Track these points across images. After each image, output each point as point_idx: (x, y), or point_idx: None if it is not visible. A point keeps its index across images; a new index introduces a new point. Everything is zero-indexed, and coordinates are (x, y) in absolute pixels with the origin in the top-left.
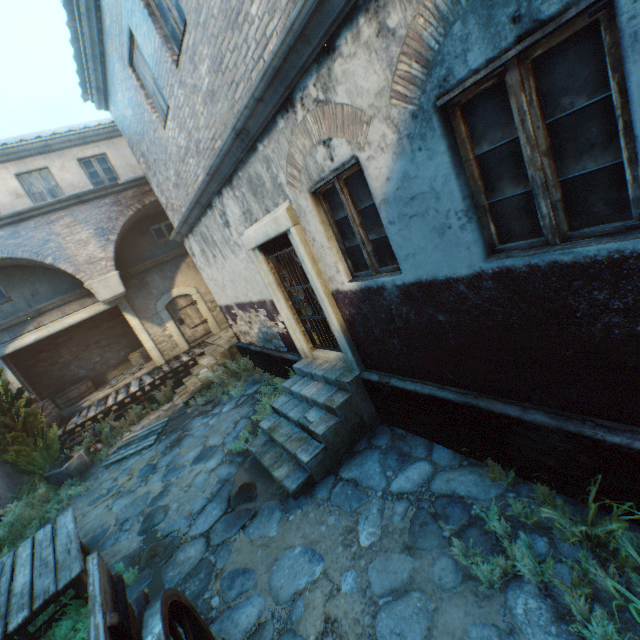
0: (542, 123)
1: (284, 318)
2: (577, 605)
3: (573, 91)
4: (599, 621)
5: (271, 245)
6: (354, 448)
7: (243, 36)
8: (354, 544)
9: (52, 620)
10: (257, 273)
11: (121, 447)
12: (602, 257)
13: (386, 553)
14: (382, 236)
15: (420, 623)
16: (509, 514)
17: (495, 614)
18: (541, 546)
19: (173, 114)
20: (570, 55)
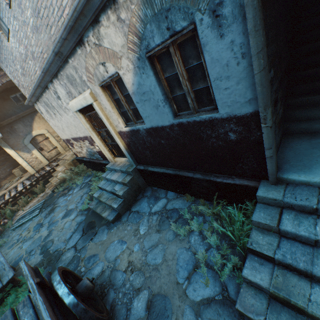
0: (184, 68)
1: (98, 144)
2: (208, 234)
3: (192, 58)
4: (213, 237)
5: (85, 109)
6: (137, 198)
7: (49, 2)
8: (138, 234)
9: (3, 298)
10: (80, 123)
11: (20, 219)
12: (207, 119)
13: (150, 234)
14: (135, 107)
15: (161, 253)
16: (191, 211)
17: (185, 244)
18: (201, 219)
19: (13, 34)
20: (189, 44)
